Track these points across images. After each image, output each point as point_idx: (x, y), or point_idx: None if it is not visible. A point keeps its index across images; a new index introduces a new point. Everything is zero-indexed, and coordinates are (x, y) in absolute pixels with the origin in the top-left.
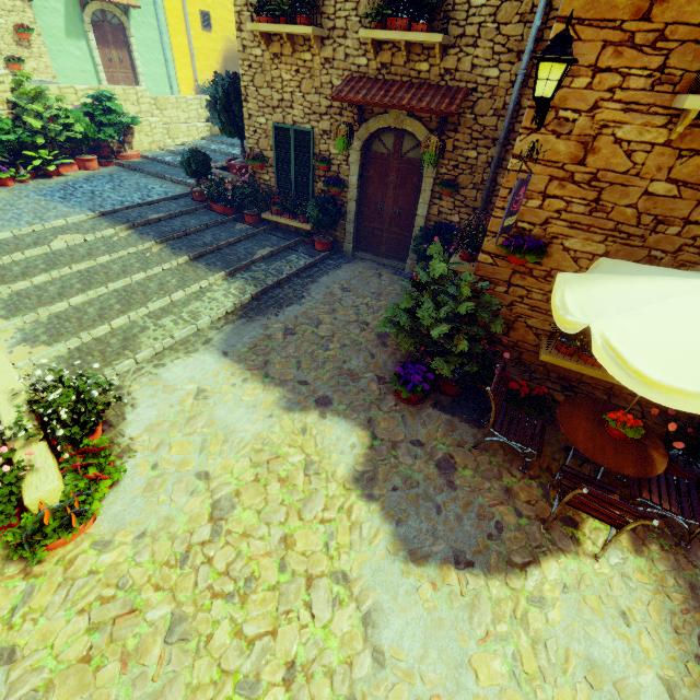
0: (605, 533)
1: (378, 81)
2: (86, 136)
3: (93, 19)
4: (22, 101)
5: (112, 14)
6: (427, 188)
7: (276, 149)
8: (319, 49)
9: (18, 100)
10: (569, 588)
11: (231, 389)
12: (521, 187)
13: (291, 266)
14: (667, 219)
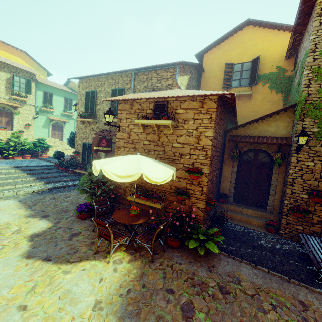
0: (121, 256)
1: (109, 131)
2: (29, 149)
3: (53, 124)
4: (12, 138)
5: (60, 123)
6: None
7: (82, 149)
8: (95, 124)
9: (10, 138)
10: (85, 269)
11: (11, 210)
12: (102, 139)
13: (73, 183)
14: (150, 150)
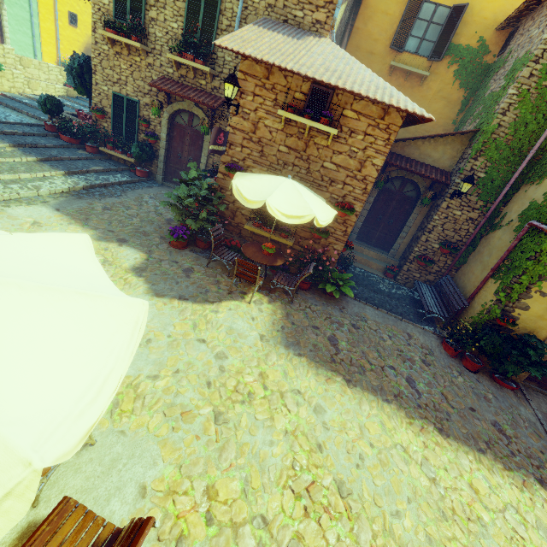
0: (258, 297)
1: (179, 83)
2: None
3: None
4: None
5: None
6: (206, 148)
7: (113, 108)
8: (145, 57)
9: None
10: (232, 309)
11: (59, 226)
12: (220, 133)
13: (116, 179)
14: (287, 163)
